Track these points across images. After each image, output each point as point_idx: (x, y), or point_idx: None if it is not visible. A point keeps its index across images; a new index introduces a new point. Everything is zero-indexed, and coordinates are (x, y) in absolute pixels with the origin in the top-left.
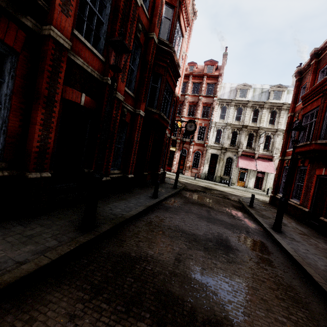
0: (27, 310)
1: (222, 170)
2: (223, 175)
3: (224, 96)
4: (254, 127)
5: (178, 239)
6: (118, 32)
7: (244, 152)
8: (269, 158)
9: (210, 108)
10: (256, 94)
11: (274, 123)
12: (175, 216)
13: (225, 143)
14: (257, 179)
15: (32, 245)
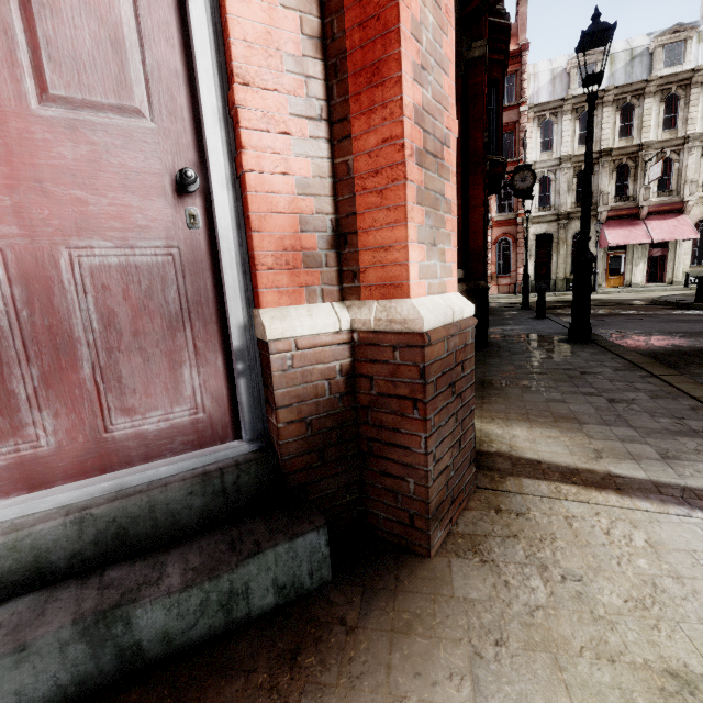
0: (702, 377)
1: (566, 265)
2: (571, 274)
3: (539, 97)
4: (629, 149)
5: (699, 337)
6: (594, 15)
7: (614, 210)
8: (675, 208)
9: (515, 133)
10: (619, 67)
11: (676, 124)
12: (624, 326)
13: (563, 203)
14: (650, 262)
15: (578, 353)
